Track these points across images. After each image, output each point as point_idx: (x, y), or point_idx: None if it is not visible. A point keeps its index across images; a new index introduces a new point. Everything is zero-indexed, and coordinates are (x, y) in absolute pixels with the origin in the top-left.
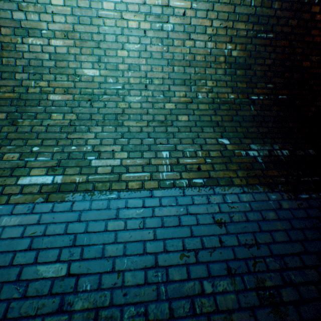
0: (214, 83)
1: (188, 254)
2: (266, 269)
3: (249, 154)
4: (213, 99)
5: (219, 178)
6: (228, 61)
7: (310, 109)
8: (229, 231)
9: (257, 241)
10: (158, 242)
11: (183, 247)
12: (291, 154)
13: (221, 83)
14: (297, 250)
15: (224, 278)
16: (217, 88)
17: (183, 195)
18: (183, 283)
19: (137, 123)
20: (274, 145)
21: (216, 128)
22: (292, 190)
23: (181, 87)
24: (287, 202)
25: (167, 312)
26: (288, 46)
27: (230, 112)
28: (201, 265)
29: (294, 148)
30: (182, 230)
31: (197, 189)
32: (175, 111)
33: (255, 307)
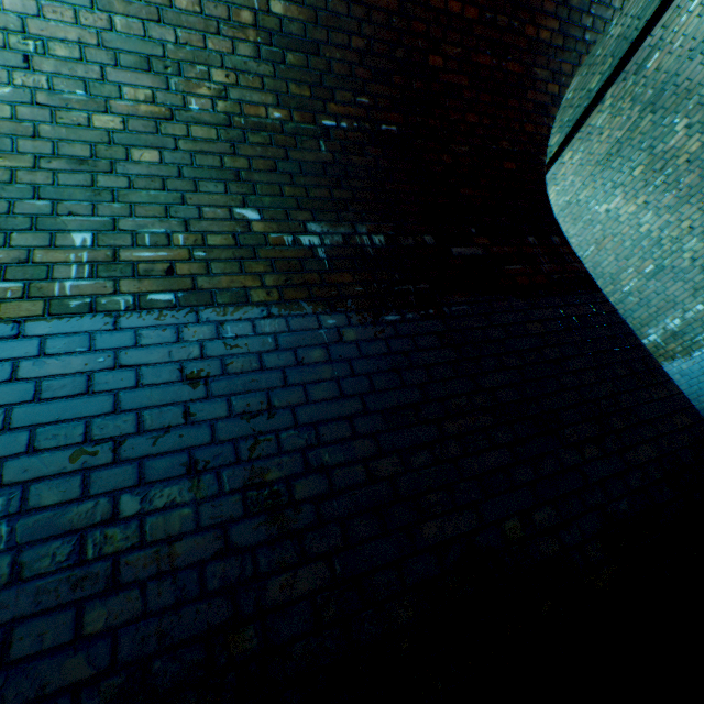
0: (231, 77)
1: (95, 449)
2: (277, 451)
3: (300, 243)
4: (230, 116)
5: (219, 290)
6: (264, 26)
7: (441, 159)
8: (213, 394)
9: (272, 404)
10: (13, 435)
11: (87, 436)
12: (389, 244)
13: (251, 78)
14: (349, 411)
15: (177, 482)
16: (240, 89)
17: (113, 329)
18: (66, 508)
19: (1, 158)
20: (358, 226)
21: (233, 185)
22: (373, 309)
23: (139, 74)
24: (355, 331)
25: (5, 574)
26: (397, 12)
27: (273, 150)
28: (125, 465)
29: (397, 233)
30: (92, 403)
31: (155, 314)
32: (124, 137)
33: (233, 522)
